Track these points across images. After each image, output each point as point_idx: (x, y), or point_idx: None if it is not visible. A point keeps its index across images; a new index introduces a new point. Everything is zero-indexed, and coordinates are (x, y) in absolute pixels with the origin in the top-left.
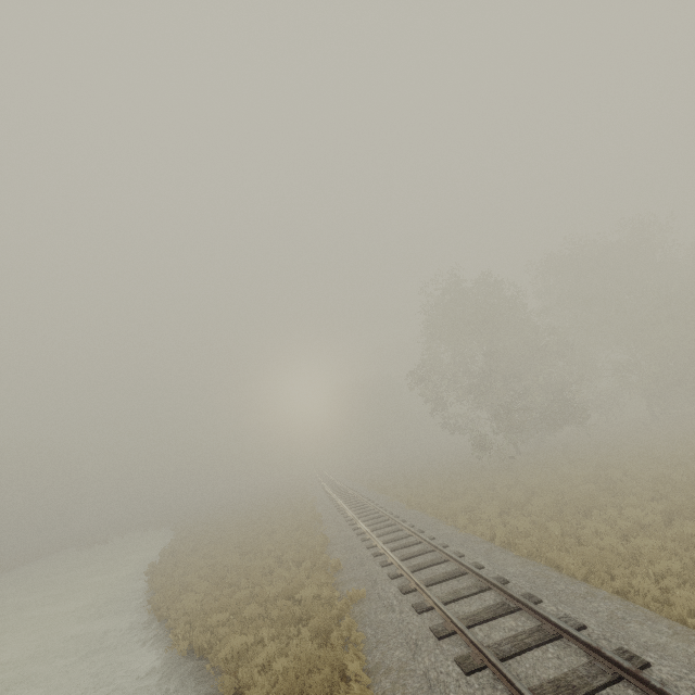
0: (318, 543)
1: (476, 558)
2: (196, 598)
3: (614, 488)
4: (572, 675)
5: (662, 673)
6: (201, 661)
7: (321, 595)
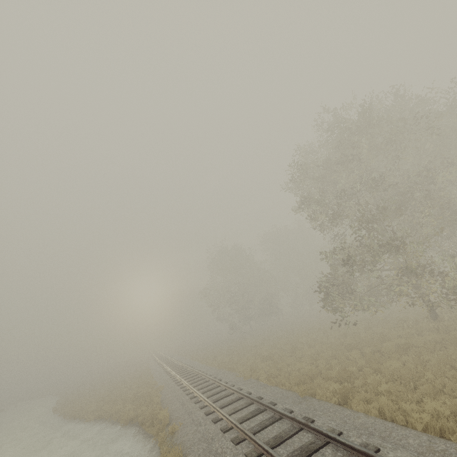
0: (148, 379)
1: (204, 370)
2: (92, 406)
3: (265, 342)
4: (205, 385)
5: (223, 380)
6: (101, 420)
7: (148, 391)
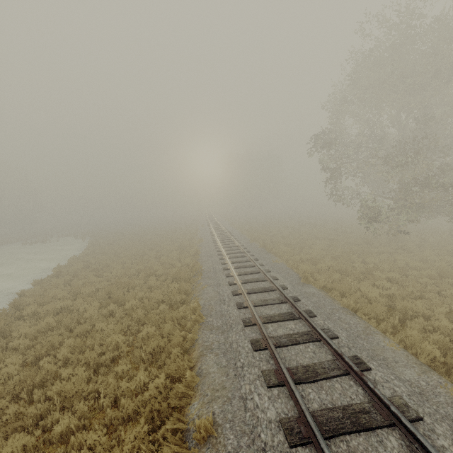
0: (189, 320)
1: None
2: None
3: None
4: None
5: None
6: None
7: None
